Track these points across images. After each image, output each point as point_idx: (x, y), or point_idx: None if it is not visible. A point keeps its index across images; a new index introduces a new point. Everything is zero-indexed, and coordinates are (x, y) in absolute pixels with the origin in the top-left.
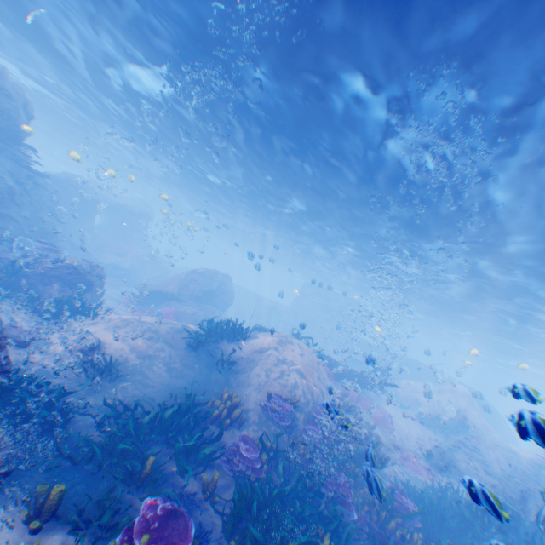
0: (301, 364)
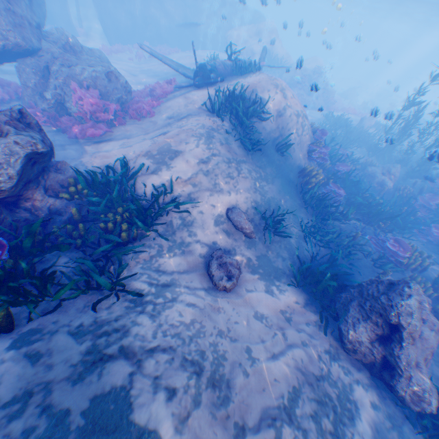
0: (302, 109)
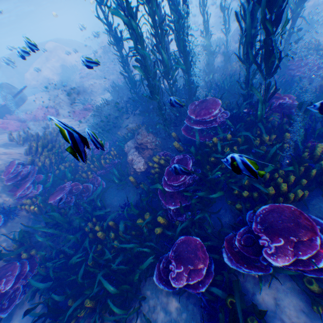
0: None
